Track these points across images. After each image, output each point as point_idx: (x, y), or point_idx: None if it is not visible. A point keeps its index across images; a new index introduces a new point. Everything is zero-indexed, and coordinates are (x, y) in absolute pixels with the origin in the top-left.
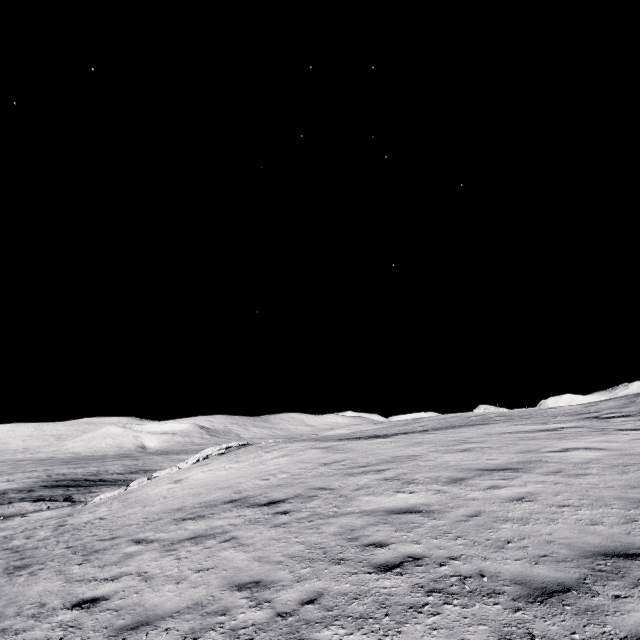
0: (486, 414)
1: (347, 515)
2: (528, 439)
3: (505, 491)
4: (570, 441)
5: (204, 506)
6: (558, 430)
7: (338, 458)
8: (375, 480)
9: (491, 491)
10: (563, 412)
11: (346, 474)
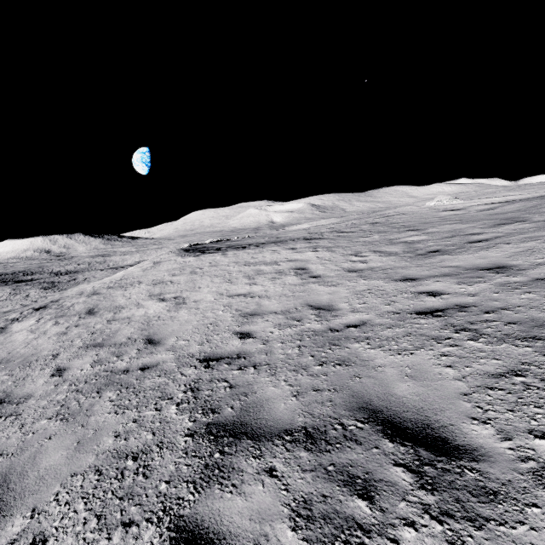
0: (397, 214)
1: (0, 329)
2: (218, 276)
3: (21, 336)
4: (216, 286)
5: (52, 301)
6: (275, 264)
7: (130, 276)
8: (72, 303)
9: (24, 333)
10: (423, 222)
11: (92, 293)
